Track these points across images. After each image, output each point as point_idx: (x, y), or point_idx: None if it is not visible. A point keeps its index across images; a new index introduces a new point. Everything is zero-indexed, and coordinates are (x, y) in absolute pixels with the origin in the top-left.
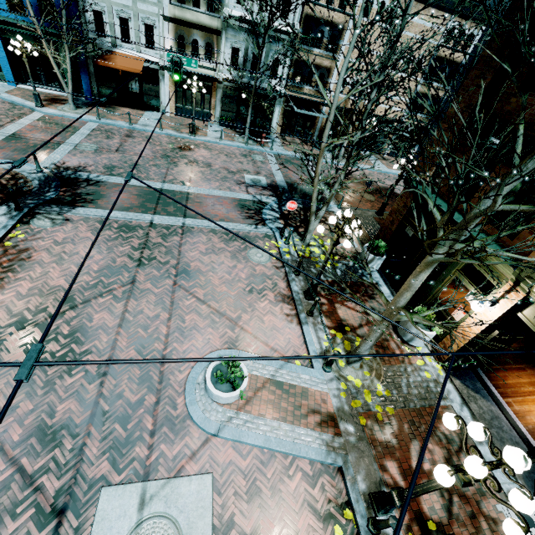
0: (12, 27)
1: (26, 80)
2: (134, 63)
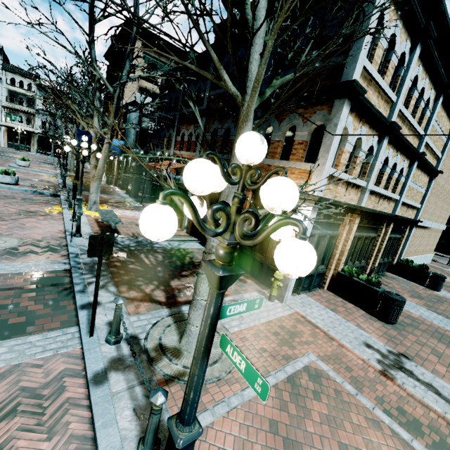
0: None
1: None
2: None
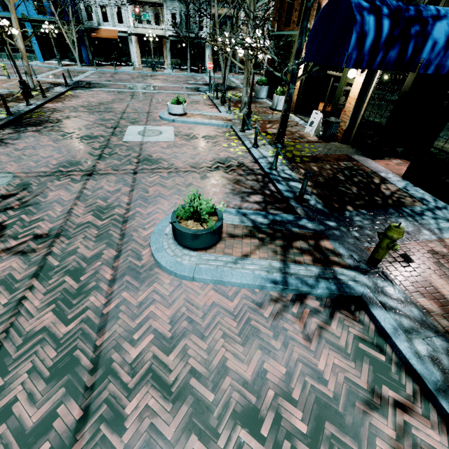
0: (39, 23)
1: (48, 59)
2: (112, 33)
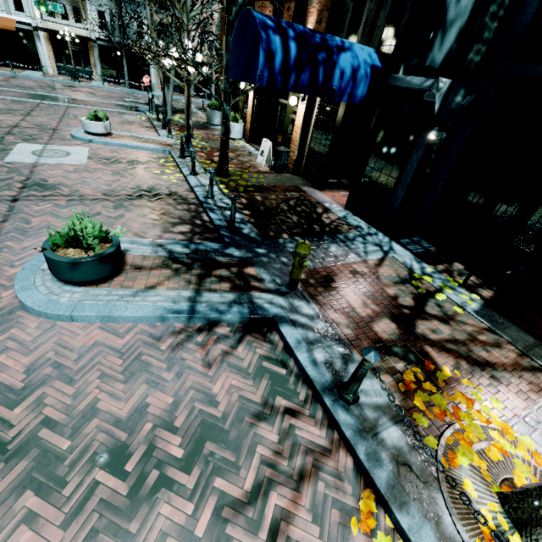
0: None
1: None
2: (6, 22)
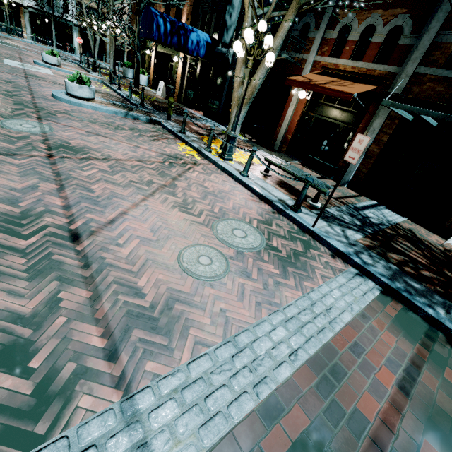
0: None
1: None
2: None
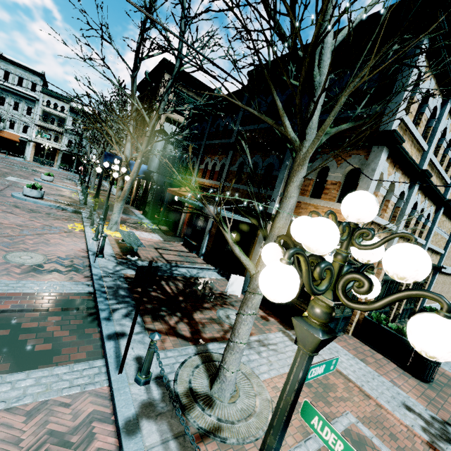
0: None
1: None
2: (14, 136)
